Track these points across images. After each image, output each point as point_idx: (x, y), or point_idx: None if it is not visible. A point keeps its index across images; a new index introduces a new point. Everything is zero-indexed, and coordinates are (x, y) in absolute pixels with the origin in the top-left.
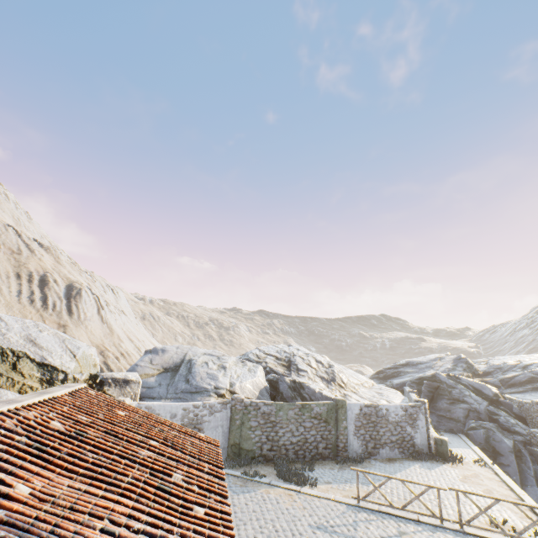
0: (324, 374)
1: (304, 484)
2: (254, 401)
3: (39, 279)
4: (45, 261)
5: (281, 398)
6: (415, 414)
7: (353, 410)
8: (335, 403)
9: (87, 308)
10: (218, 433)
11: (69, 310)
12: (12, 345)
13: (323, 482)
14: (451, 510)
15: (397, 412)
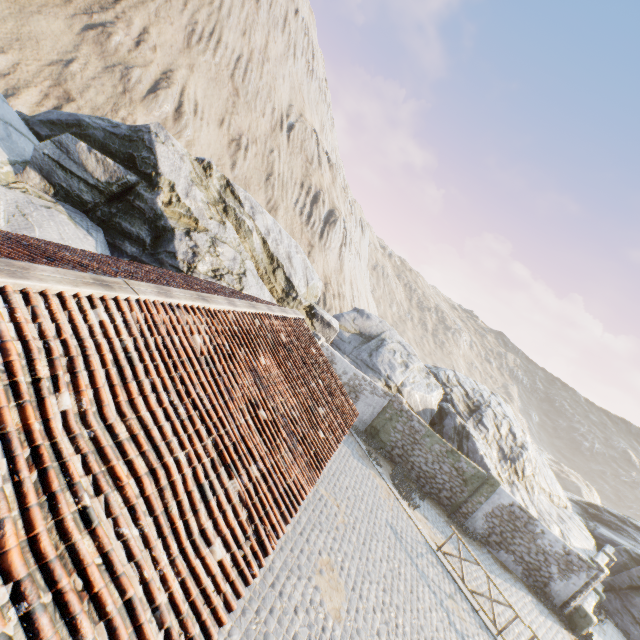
0: (506, 447)
1: (405, 499)
2: (411, 411)
3: (313, 194)
4: (325, 178)
5: (439, 429)
6: (576, 567)
7: (501, 498)
8: (487, 477)
9: (333, 239)
10: (368, 410)
11: (321, 234)
12: (278, 255)
13: (421, 513)
14: None
15: (553, 544)
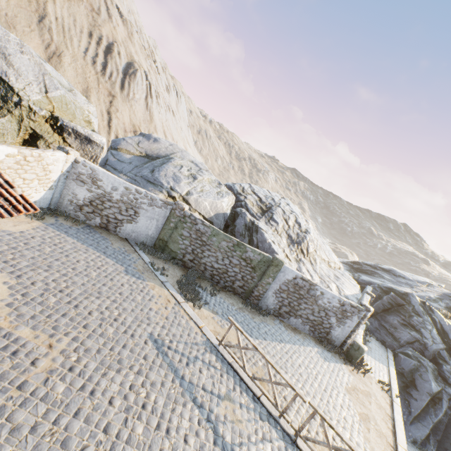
0: (293, 234)
1: (190, 301)
2: (194, 215)
3: (106, 45)
4: (119, 31)
5: (232, 229)
6: (350, 314)
7: (286, 275)
8: (271, 260)
9: (137, 90)
10: (151, 224)
11: (122, 85)
12: None
13: (210, 309)
14: (305, 410)
15: (331, 301)
